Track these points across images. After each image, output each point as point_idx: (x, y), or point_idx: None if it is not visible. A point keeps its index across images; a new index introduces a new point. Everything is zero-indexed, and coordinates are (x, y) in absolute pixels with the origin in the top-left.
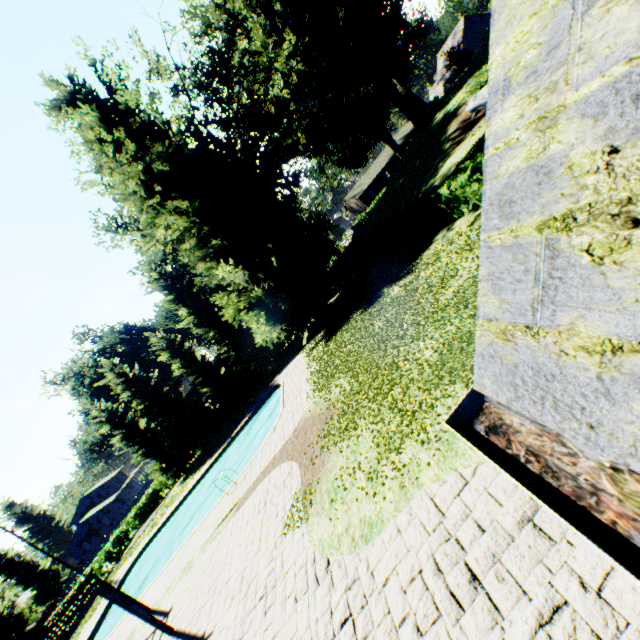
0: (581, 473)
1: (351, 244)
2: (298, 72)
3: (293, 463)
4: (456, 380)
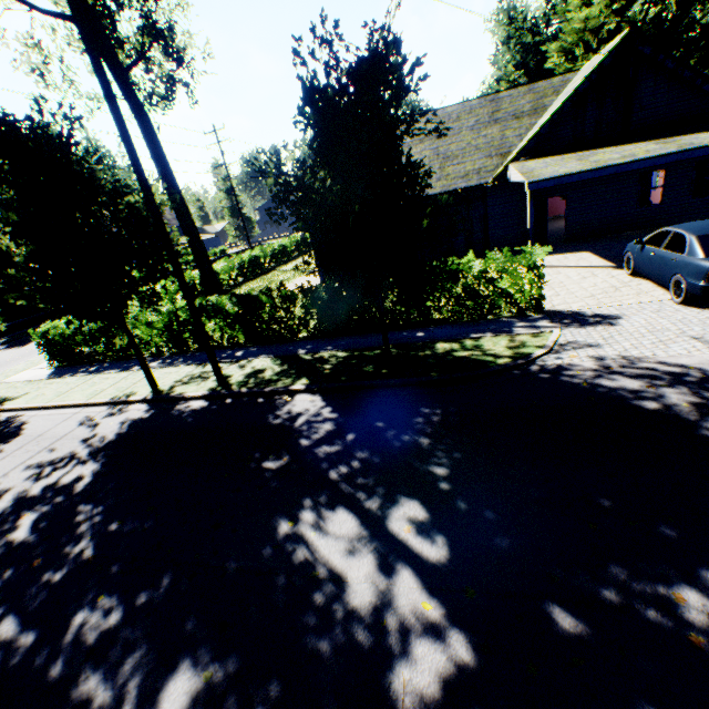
0: None
1: None
2: None
3: None
4: None
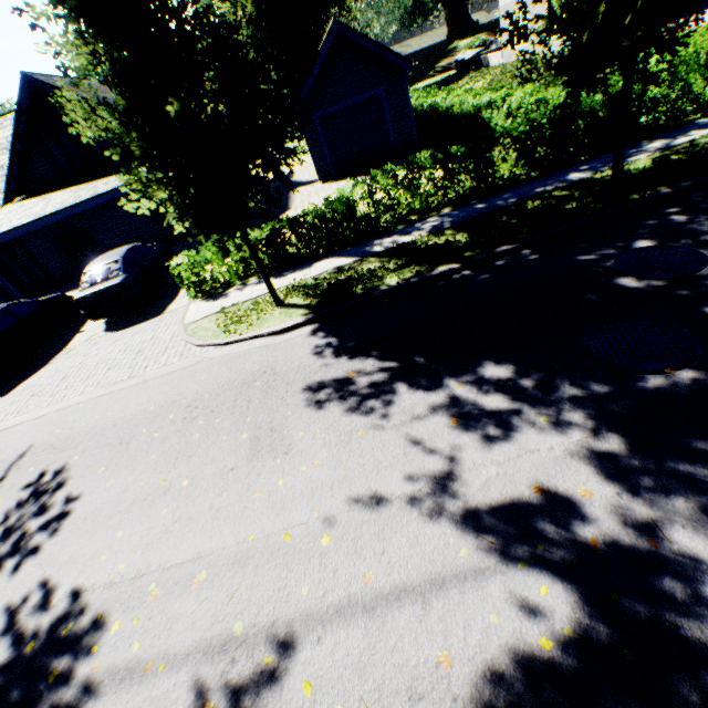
0: None
1: None
2: None
3: None
4: None
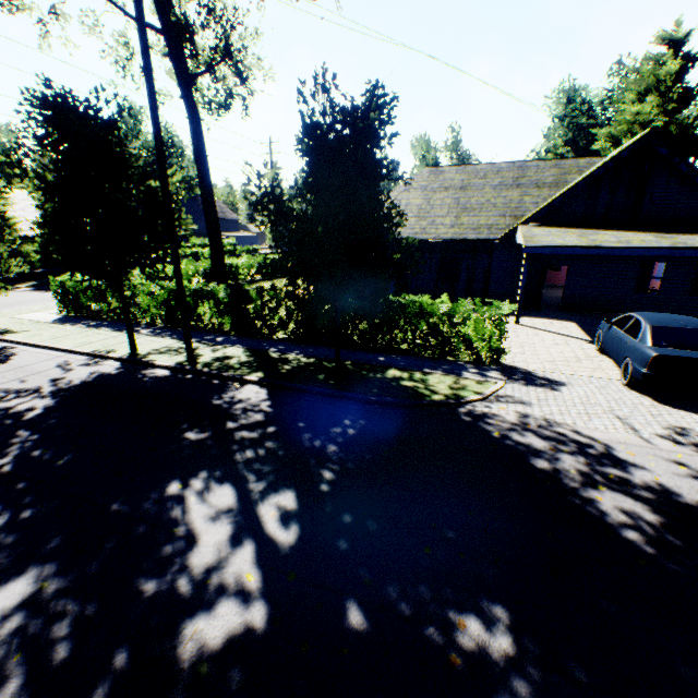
0: None
1: None
2: None
3: None
4: None
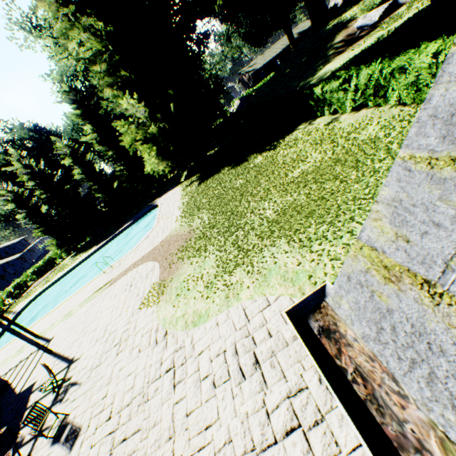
0: (409, 421)
1: (236, 112)
2: None
3: (156, 264)
4: (282, 236)
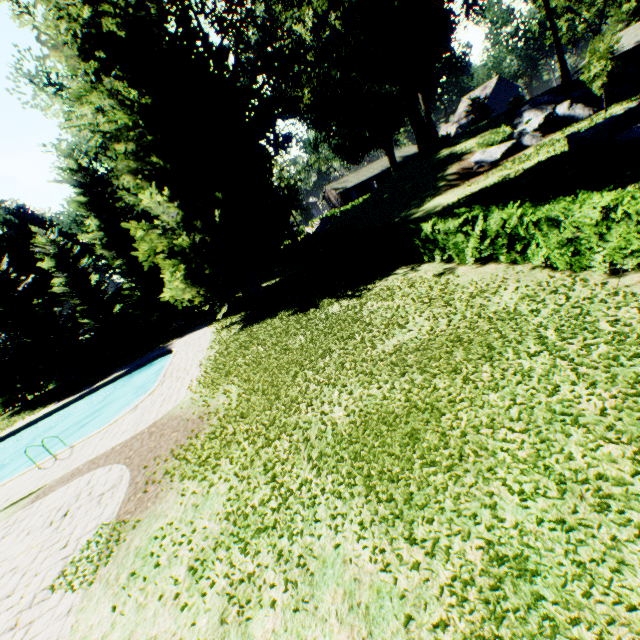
0: None
1: (313, 235)
2: (334, 30)
3: (126, 473)
4: (357, 476)
